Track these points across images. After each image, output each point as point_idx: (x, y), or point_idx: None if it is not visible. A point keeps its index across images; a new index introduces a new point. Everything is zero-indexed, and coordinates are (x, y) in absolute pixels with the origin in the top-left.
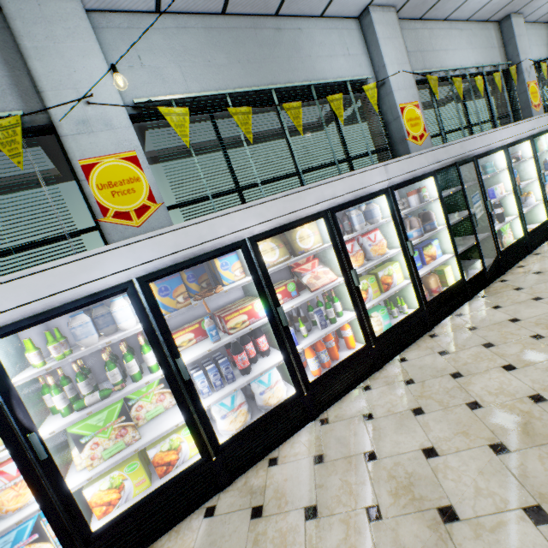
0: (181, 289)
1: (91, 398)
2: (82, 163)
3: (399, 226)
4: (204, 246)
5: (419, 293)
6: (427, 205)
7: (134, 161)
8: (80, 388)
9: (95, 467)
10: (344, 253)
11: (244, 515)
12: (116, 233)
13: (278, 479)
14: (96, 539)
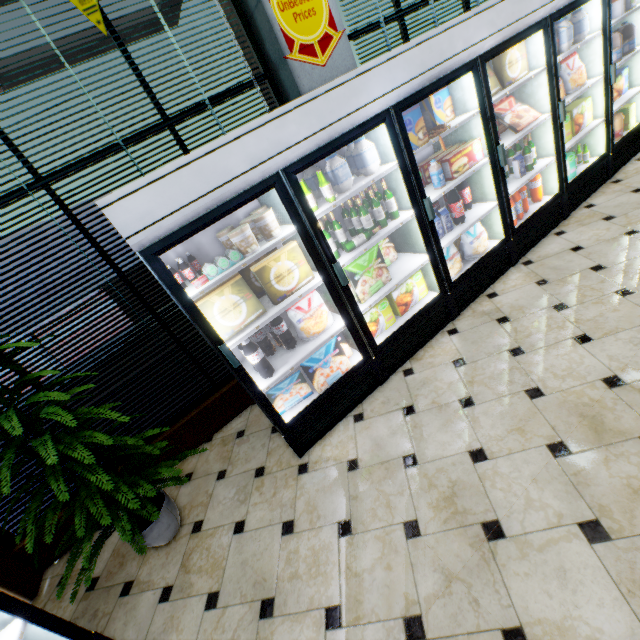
0: (420, 124)
1: (358, 240)
2: None
3: (607, 43)
4: (444, 66)
5: (609, 134)
6: (625, 18)
7: None
8: (338, 236)
9: (366, 301)
10: (556, 79)
11: (491, 324)
12: (305, 76)
13: (508, 301)
14: (380, 351)
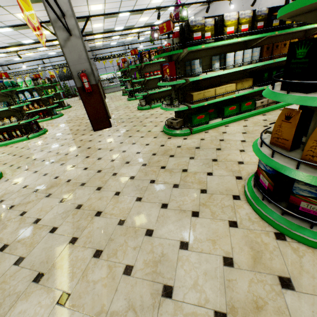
0: None
1: None
2: None
3: None
4: None
5: None
6: None
7: None
8: None
9: None
10: None
11: None
12: None
13: None
14: None
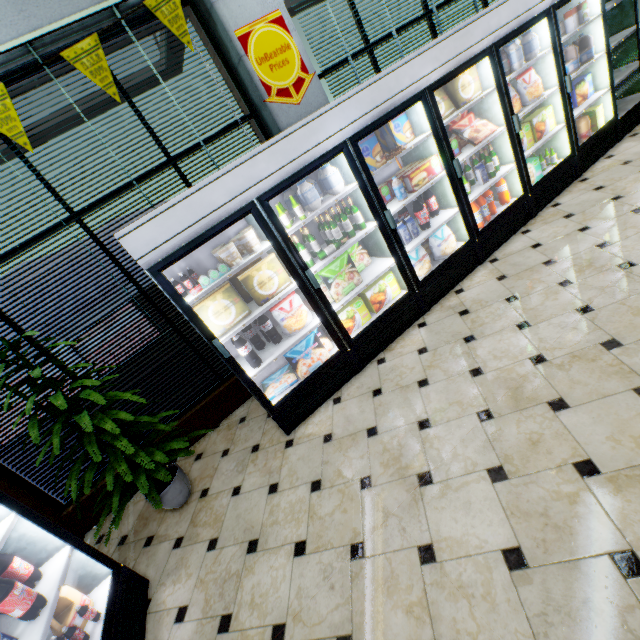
0: (377, 149)
1: (329, 249)
2: (238, 34)
3: (558, 58)
4: (393, 100)
5: (572, 137)
6: (583, 30)
7: (280, 24)
8: (313, 247)
9: (340, 301)
10: (507, 96)
11: (453, 317)
12: (282, 114)
13: (471, 296)
14: (354, 343)
